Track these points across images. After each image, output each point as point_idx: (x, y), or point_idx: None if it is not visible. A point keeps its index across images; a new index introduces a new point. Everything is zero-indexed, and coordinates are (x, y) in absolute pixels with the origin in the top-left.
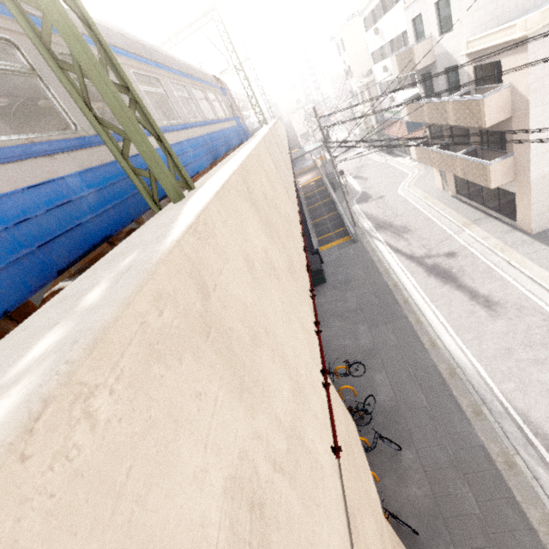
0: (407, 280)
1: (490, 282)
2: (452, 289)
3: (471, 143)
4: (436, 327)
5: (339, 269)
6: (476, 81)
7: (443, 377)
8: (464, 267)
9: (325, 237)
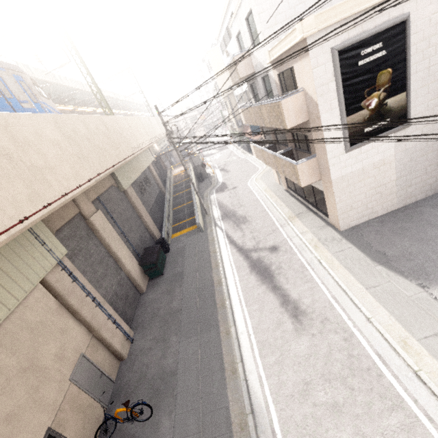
0: (232, 277)
1: (301, 284)
2: (267, 290)
3: (288, 144)
4: (243, 342)
5: (179, 260)
6: (282, 88)
7: (232, 430)
8: (282, 263)
9: (180, 224)
